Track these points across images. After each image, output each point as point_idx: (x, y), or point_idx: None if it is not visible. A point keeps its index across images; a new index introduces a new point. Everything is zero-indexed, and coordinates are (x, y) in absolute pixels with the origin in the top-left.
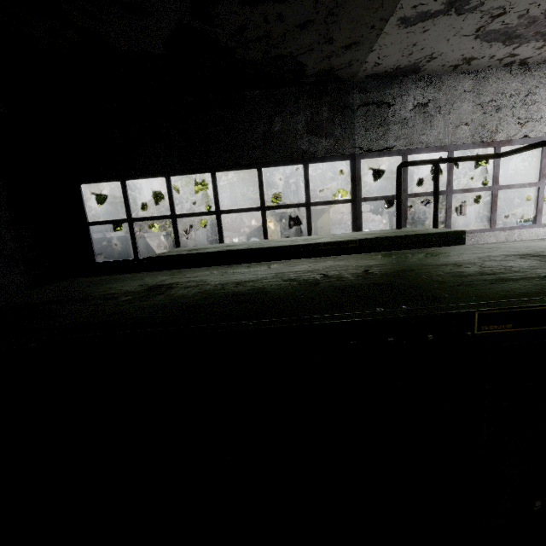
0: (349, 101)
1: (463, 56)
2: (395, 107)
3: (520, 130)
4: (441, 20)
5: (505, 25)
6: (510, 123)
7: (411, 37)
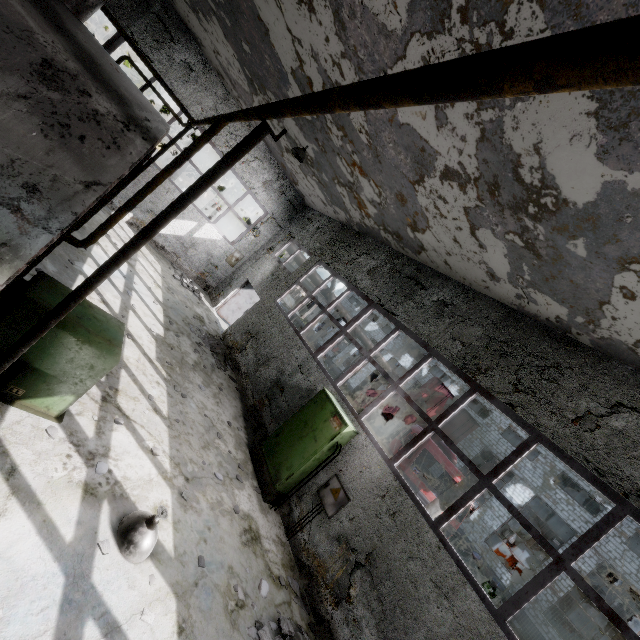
0: (151, 2)
1: (218, 68)
2: (175, 46)
3: (223, 147)
4: (194, 16)
5: (225, 67)
6: (222, 138)
7: (184, 6)
